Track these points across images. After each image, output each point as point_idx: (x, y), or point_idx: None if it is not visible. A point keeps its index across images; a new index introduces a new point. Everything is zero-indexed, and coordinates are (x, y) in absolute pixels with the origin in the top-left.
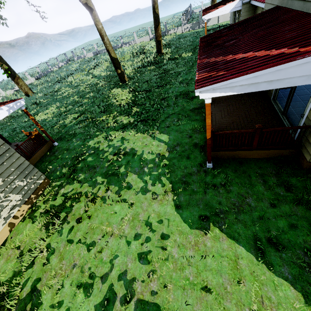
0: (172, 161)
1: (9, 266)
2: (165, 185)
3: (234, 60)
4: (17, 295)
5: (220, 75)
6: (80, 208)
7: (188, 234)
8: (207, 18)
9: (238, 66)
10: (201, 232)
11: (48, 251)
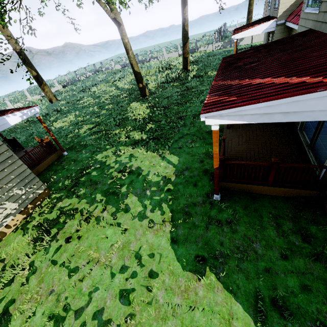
0: (177, 187)
1: None
2: (165, 213)
3: (249, 86)
4: None
5: (230, 101)
6: (73, 226)
7: (179, 276)
8: (237, 37)
9: (251, 92)
10: (194, 276)
11: (30, 270)
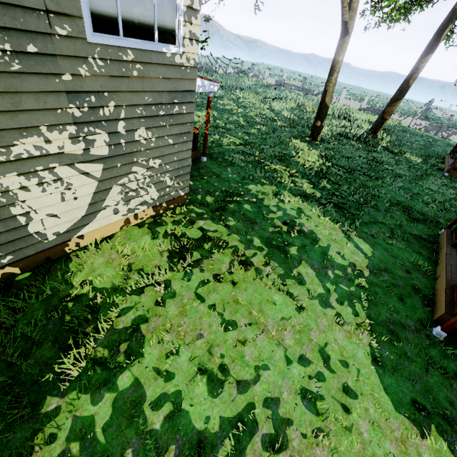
0: (375, 288)
1: (109, 272)
2: (360, 315)
3: None
4: (111, 319)
5: None
6: (223, 263)
7: (390, 415)
8: None
9: None
10: (414, 427)
11: (166, 290)
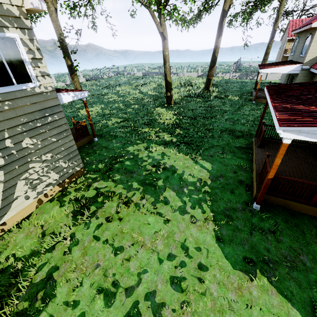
0: (215, 190)
1: (28, 242)
2: (206, 212)
3: None
4: (30, 277)
5: (307, 121)
6: (112, 207)
7: (230, 273)
8: (264, 72)
9: None
10: (246, 275)
11: (72, 241)
